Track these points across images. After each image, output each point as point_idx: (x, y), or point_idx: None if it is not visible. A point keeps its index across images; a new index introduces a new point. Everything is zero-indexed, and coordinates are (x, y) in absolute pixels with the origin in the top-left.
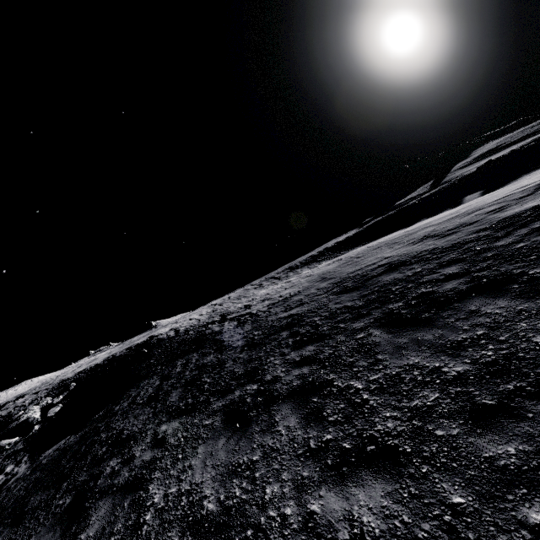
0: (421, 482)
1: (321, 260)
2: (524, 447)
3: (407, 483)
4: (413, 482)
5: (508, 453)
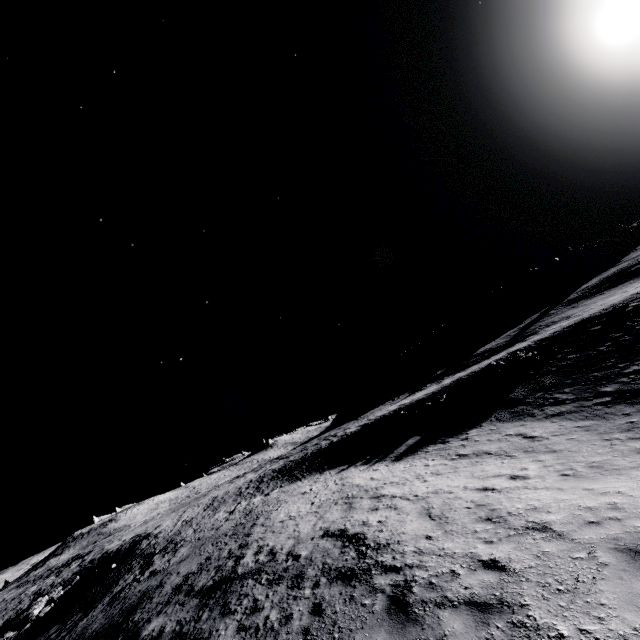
0: None
1: (291, 476)
2: None
3: None
4: None
5: None
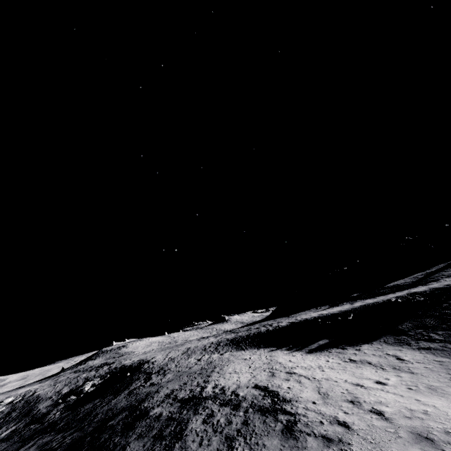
0: None
1: (238, 346)
2: None
3: None
4: None
5: None
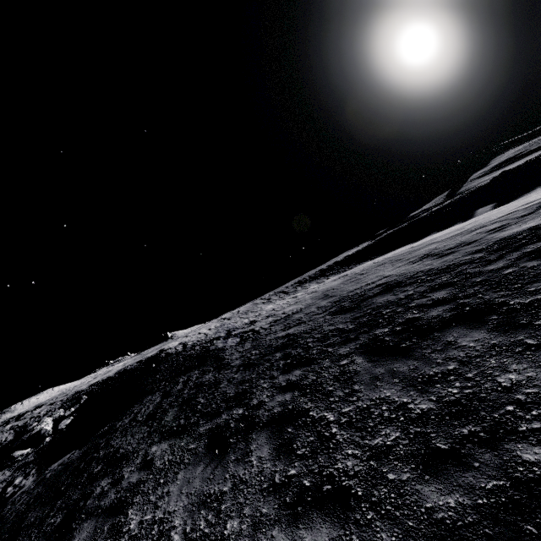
0: (364, 529)
1: (330, 274)
2: (463, 500)
3: (351, 530)
4: (357, 529)
5: (447, 505)
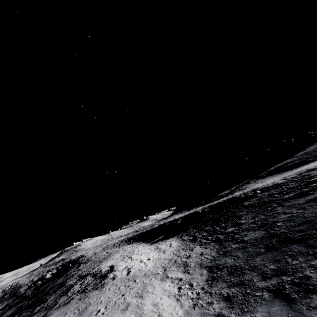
0: None
1: (129, 242)
2: None
3: None
4: None
5: None
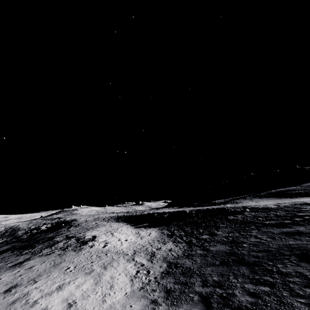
0: None
1: (118, 220)
2: None
3: None
4: None
5: None
